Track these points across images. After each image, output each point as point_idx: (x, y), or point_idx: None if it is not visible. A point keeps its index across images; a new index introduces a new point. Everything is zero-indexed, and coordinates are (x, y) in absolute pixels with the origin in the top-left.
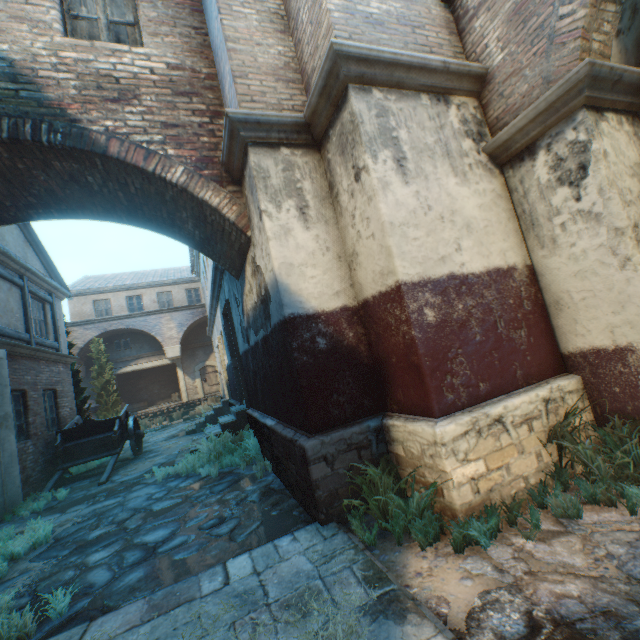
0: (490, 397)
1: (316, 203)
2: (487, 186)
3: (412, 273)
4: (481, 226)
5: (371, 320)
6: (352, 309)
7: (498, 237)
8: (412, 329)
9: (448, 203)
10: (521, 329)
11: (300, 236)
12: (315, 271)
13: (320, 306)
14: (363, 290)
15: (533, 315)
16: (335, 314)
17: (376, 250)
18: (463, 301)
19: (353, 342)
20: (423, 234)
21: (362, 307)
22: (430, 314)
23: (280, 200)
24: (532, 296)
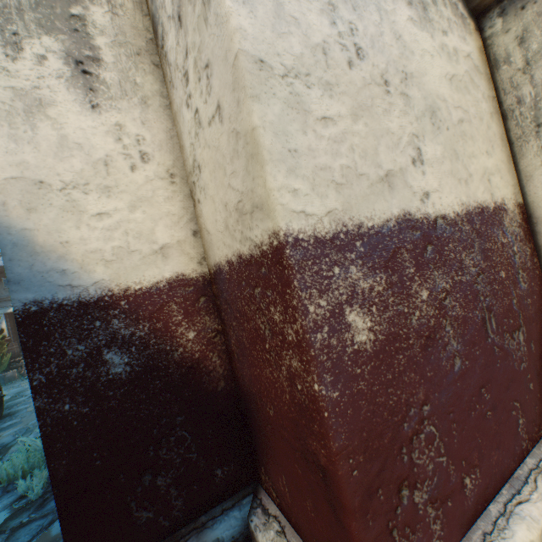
0: (483, 503)
1: (120, 57)
2: (460, 44)
3: (317, 211)
4: (454, 118)
5: (229, 310)
6: (196, 282)
7: (479, 145)
8: (314, 377)
9: (397, 54)
10: (519, 328)
11: (72, 121)
12: (109, 201)
13: (118, 279)
14: (213, 245)
15: (531, 297)
16: (156, 295)
17: (227, 149)
18: (429, 281)
19: (195, 350)
20: (345, 111)
21: (214, 279)
22: (361, 324)
23: (18, 30)
24: (528, 261)
